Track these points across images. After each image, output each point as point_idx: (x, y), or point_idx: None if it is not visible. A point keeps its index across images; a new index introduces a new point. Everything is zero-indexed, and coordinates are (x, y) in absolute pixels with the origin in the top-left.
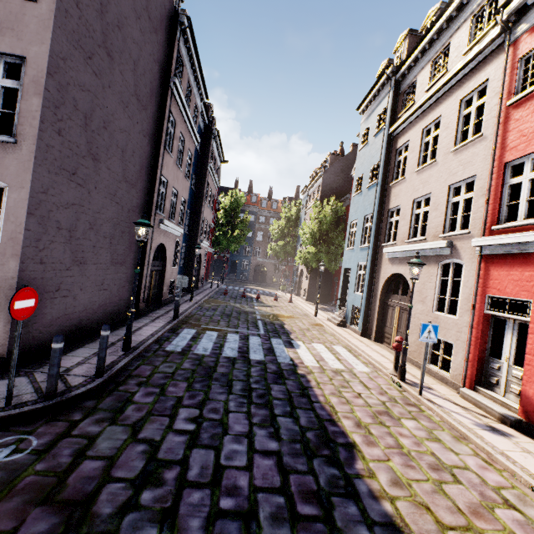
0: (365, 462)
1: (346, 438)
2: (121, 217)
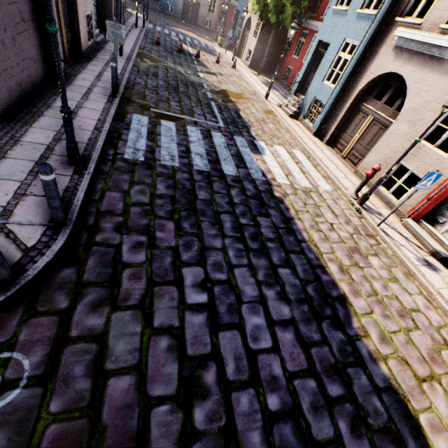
0: (358, 319)
1: (338, 289)
2: None
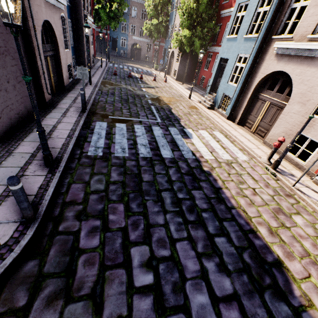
0: (298, 285)
1: (272, 254)
2: None
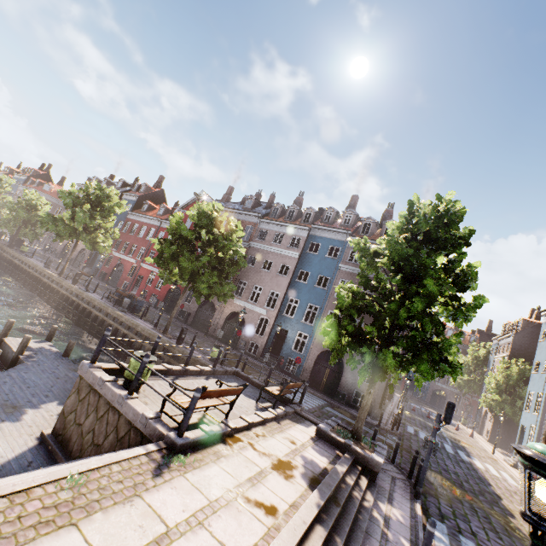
0: (494, 488)
1: (489, 483)
2: None
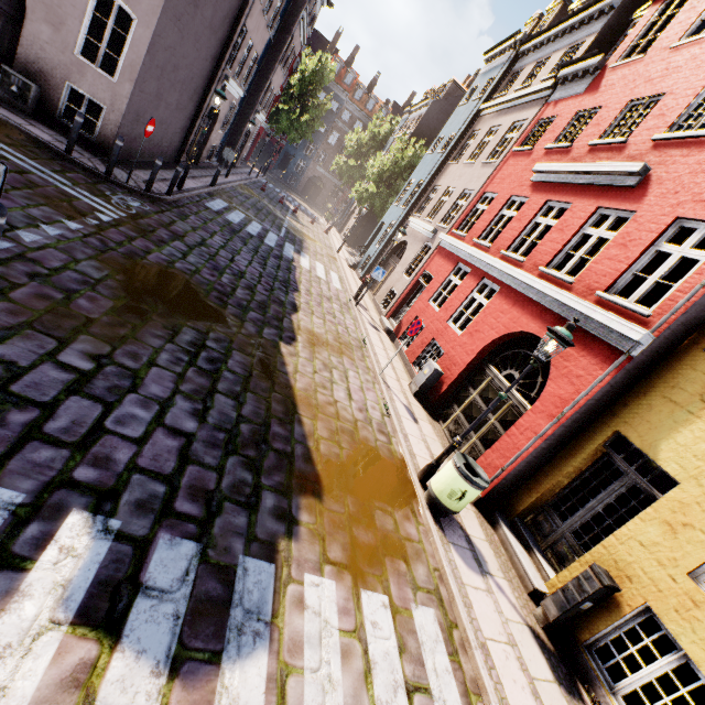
0: (300, 295)
1: (298, 289)
2: (196, 64)
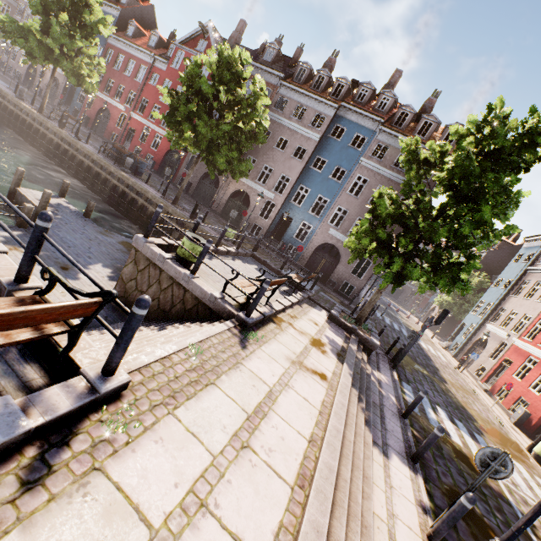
0: (434, 363)
1: (431, 359)
2: None
